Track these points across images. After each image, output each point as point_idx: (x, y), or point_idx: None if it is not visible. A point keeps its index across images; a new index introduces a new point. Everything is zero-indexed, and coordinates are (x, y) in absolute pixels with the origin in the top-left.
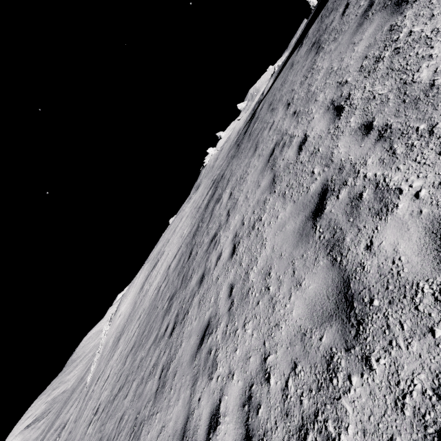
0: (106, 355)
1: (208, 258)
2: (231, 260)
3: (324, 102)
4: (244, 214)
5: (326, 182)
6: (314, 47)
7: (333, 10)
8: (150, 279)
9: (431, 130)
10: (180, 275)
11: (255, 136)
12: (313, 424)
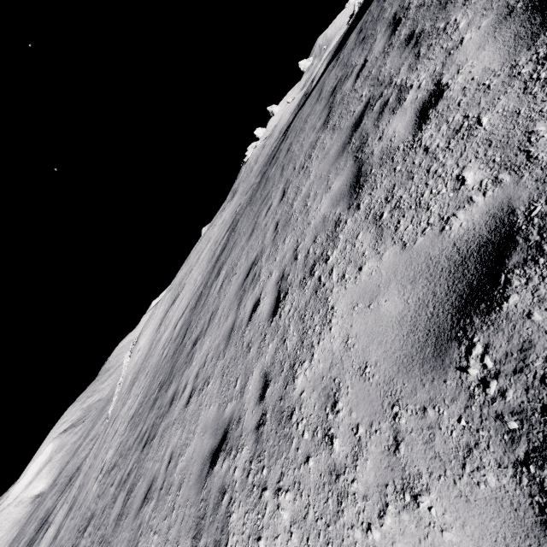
0: (123, 395)
1: (183, 372)
2: (184, 412)
3: (283, 259)
4: (210, 348)
5: (230, 423)
6: (330, 100)
7: (363, 40)
8: (167, 320)
9: (262, 491)
10: (172, 360)
11: (262, 200)
12: None
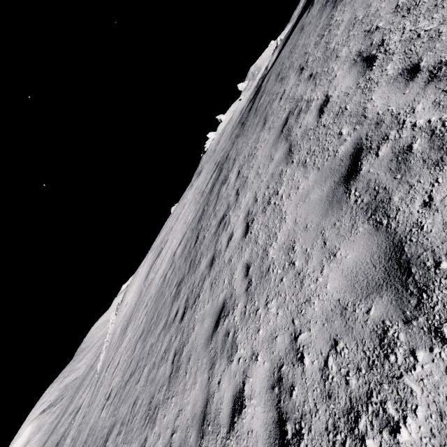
0: (115, 343)
1: (217, 240)
2: (245, 239)
3: (348, 56)
4: (256, 191)
5: (360, 141)
6: (329, 2)
7: None
8: (155, 267)
9: None
10: (188, 260)
11: (263, 110)
12: (366, 406)
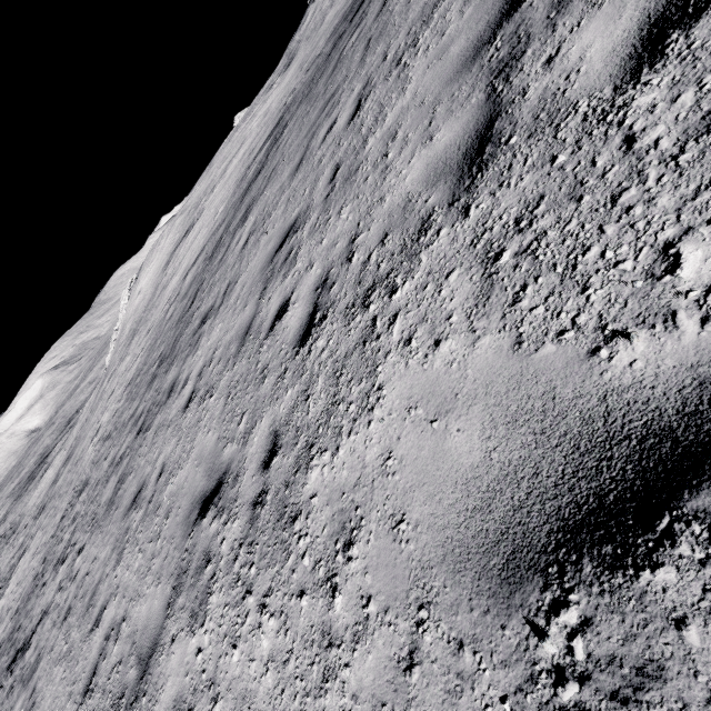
0: (121, 347)
1: (187, 357)
2: (181, 417)
3: (331, 248)
4: (219, 342)
5: (227, 473)
6: None
7: None
8: (176, 259)
9: (247, 593)
10: (177, 330)
11: (325, 103)
12: None
